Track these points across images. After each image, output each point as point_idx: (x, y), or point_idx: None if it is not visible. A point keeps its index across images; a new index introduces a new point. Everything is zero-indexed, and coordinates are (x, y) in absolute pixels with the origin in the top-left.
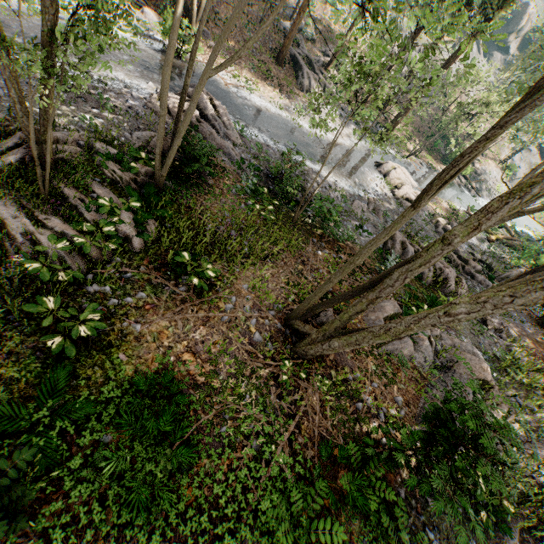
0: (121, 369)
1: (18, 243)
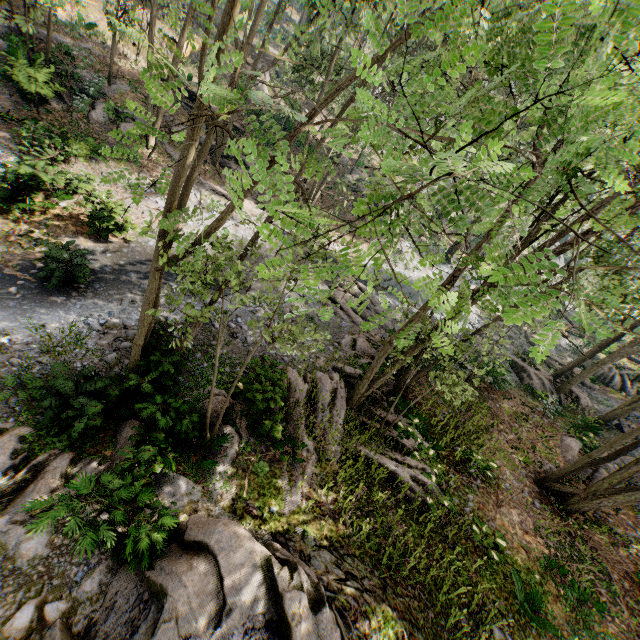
0: (515, 560)
1: (409, 486)
